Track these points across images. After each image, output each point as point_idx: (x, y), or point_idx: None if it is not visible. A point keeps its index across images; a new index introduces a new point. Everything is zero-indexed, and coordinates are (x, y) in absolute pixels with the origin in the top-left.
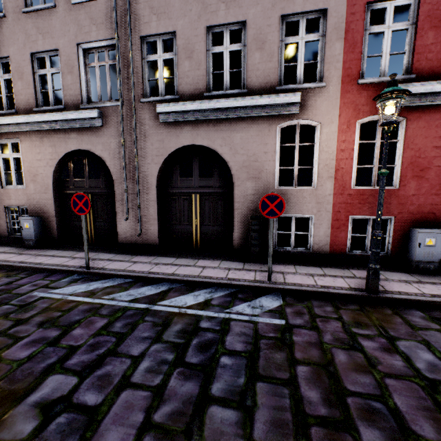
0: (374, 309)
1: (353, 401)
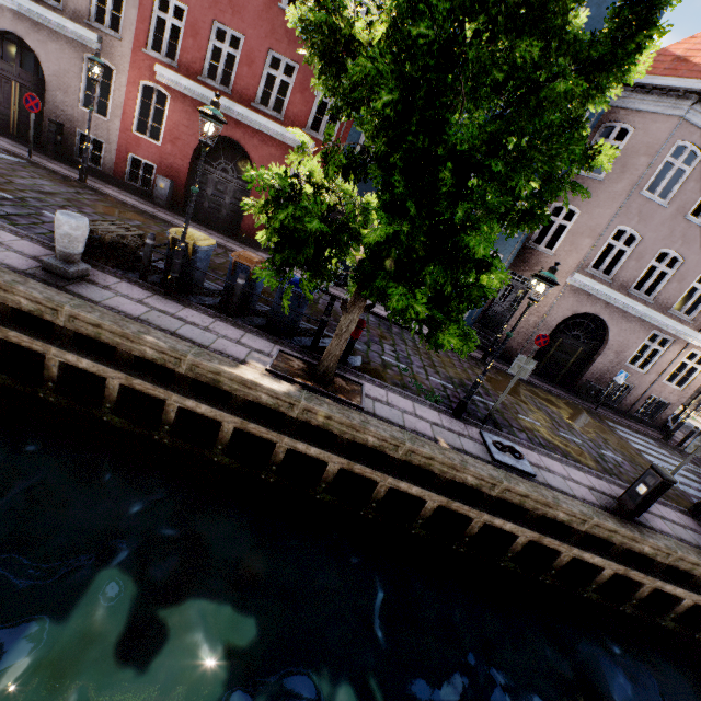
0: (69, 183)
1: None
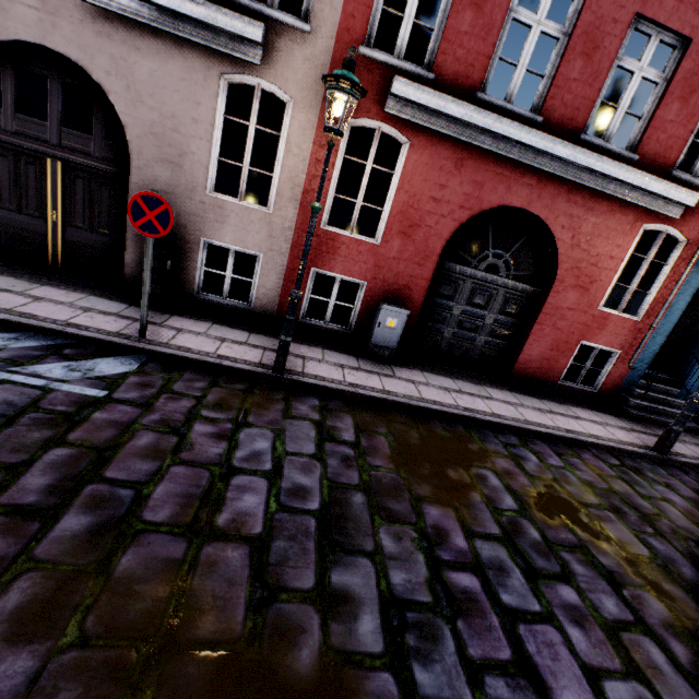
0: (265, 391)
1: (96, 488)
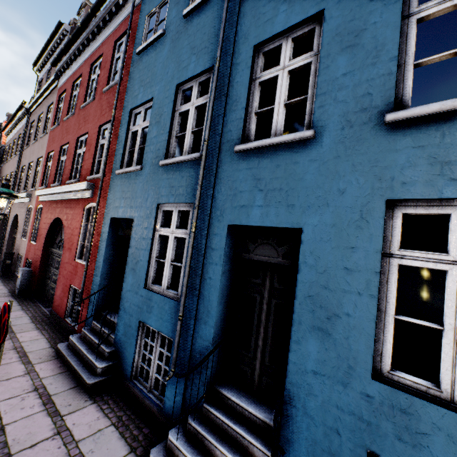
0: None
1: None
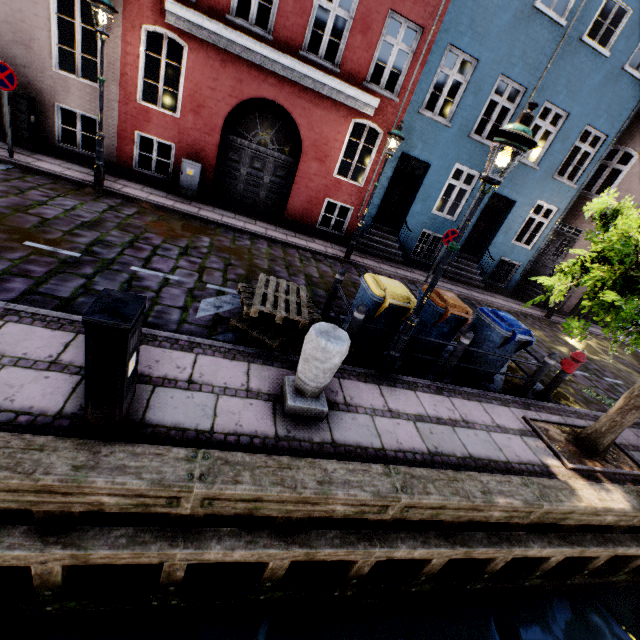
0: (87, 192)
1: None
